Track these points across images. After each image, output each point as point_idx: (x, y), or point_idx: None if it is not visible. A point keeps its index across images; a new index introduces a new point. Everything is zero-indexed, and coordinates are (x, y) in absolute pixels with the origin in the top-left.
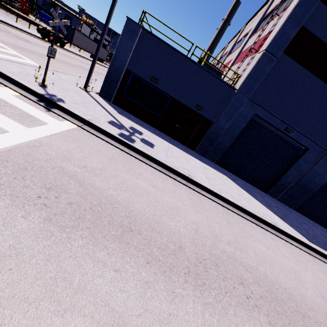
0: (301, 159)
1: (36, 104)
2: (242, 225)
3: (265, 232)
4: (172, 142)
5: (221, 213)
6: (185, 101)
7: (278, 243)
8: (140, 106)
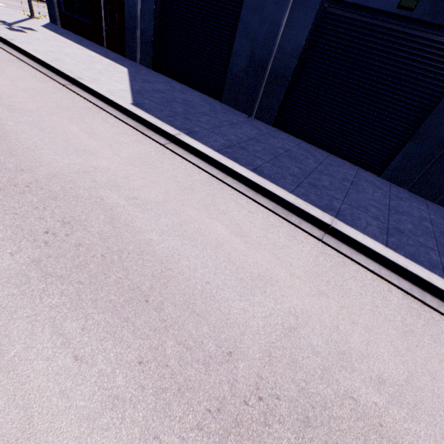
0: (244, 7)
1: None
2: (10, 65)
3: (46, 79)
4: (89, 46)
5: None
6: None
7: (41, 83)
8: (75, 19)
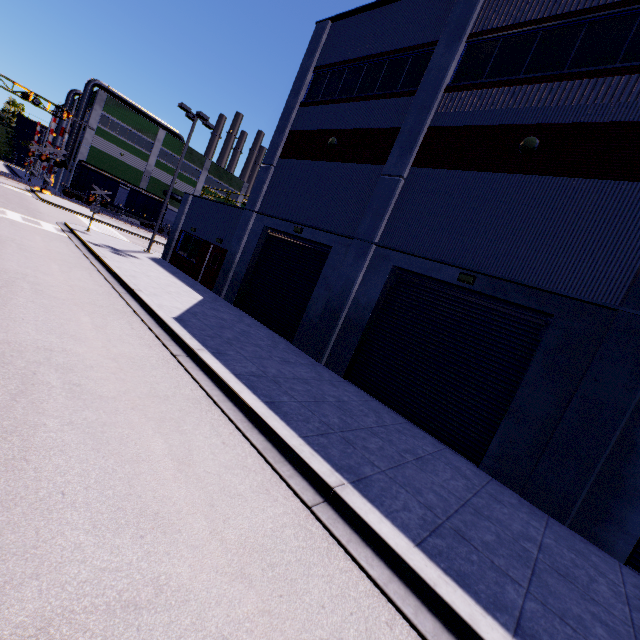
0: (326, 266)
1: (61, 230)
2: (82, 270)
3: (106, 285)
4: (181, 277)
5: (76, 263)
6: (211, 239)
7: (96, 286)
8: (183, 258)
